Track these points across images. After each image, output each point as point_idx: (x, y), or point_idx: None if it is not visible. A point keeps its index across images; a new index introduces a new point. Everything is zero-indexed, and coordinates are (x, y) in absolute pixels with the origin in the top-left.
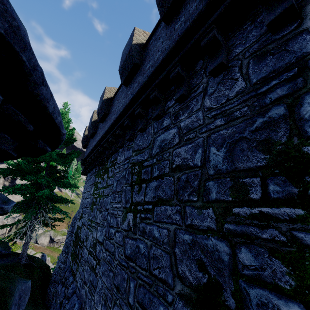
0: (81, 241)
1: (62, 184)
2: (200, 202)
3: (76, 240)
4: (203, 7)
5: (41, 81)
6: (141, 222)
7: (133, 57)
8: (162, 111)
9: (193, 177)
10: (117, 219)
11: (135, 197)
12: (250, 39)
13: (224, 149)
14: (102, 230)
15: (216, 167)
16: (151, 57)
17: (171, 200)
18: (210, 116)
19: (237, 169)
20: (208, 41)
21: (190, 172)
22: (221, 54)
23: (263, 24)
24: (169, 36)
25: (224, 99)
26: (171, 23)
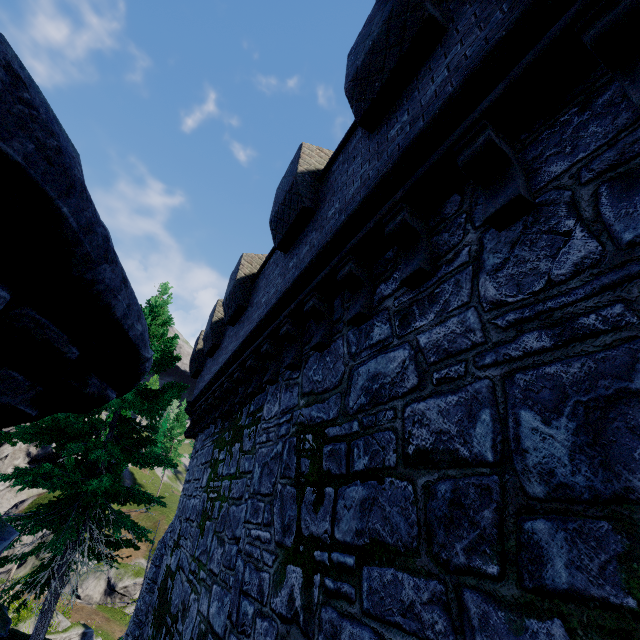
0: (171, 616)
1: (141, 460)
2: (511, 585)
3: (161, 608)
4: (455, 89)
5: (102, 254)
6: (326, 605)
7: (299, 196)
8: (367, 306)
9: (475, 493)
10: (261, 574)
11: (307, 521)
12: (586, 143)
13: (570, 423)
14: (224, 598)
15: (552, 476)
16: (338, 194)
17: (411, 555)
18: (504, 325)
19: (633, 496)
20: (475, 153)
21: (462, 475)
22: (512, 178)
23: (619, 108)
24: (376, 151)
25: (540, 282)
26: (379, 129)
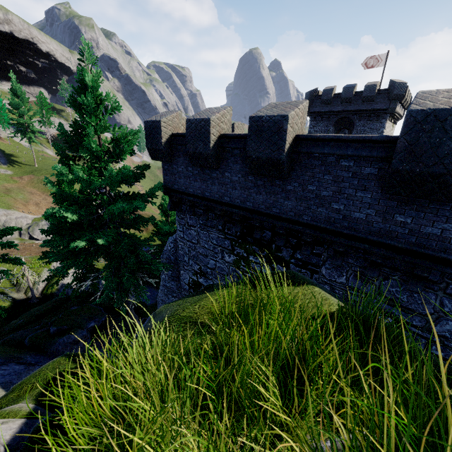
0: None
1: (139, 227)
2: None
3: None
4: None
5: None
6: None
7: None
8: None
9: None
10: None
11: None
12: None
13: None
14: None
15: None
16: None
17: None
18: None
19: None
20: None
21: None
22: None
23: None
24: None
25: None
26: None
